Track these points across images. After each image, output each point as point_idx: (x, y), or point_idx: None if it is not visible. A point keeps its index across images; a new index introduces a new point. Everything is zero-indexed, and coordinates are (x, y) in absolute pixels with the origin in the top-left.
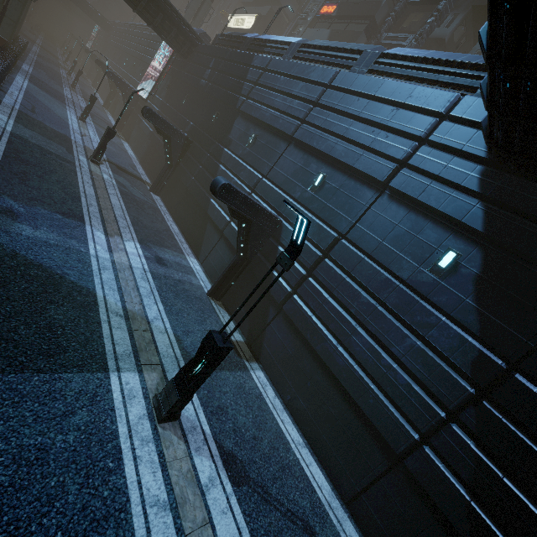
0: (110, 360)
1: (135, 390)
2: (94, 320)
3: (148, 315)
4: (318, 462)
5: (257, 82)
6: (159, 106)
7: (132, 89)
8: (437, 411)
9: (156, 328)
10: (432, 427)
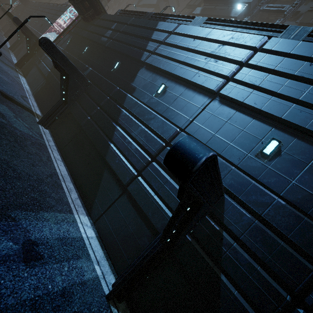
0: None
1: None
2: None
3: None
4: None
5: (163, 42)
6: None
7: (37, 37)
8: None
9: None
10: None
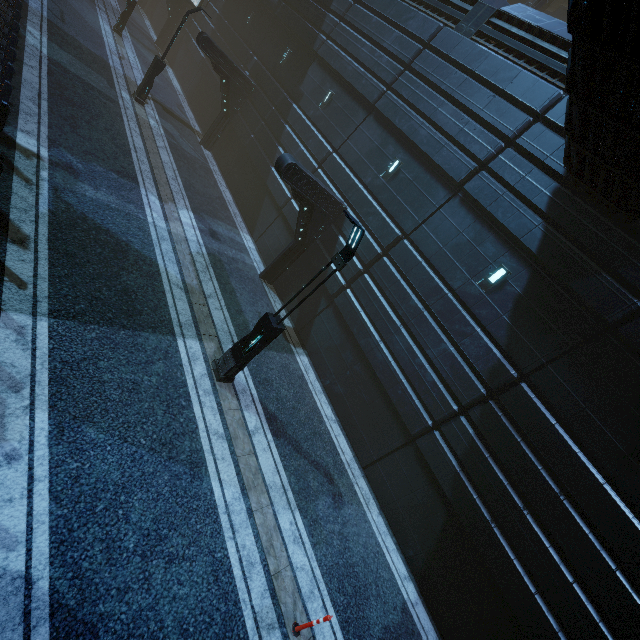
0: (176, 326)
1: (197, 354)
2: (159, 289)
3: (204, 291)
4: (345, 436)
5: (343, 17)
6: (214, 23)
7: None
8: (452, 405)
9: (212, 304)
10: (445, 417)
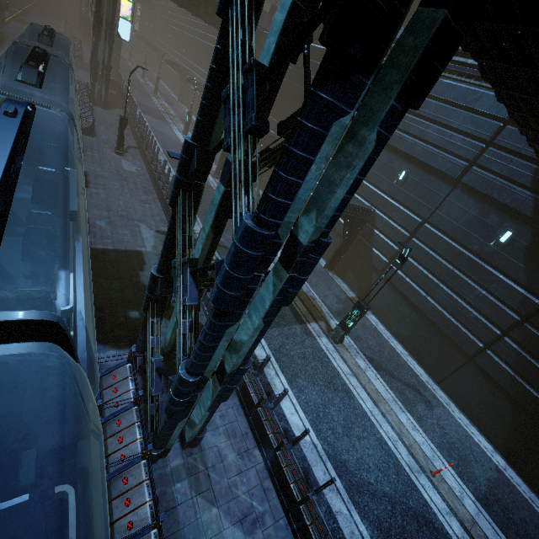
0: (303, 317)
1: (319, 330)
2: None
3: (303, 290)
4: (418, 363)
5: None
6: None
7: None
8: (495, 331)
9: (311, 297)
10: (492, 340)
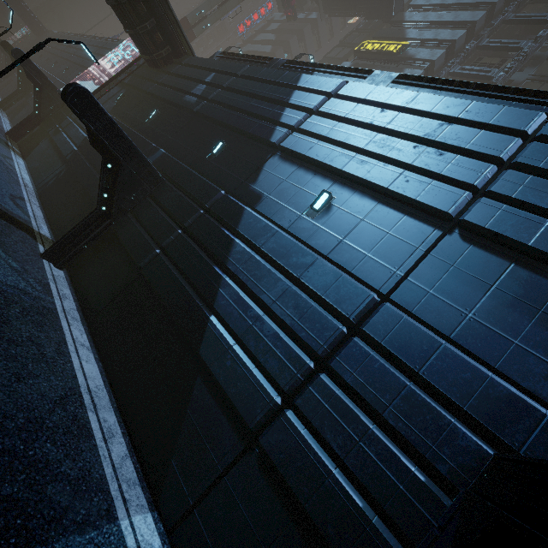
0: None
1: None
2: None
3: None
4: None
5: (315, 110)
6: None
7: (56, 88)
8: None
9: None
10: None
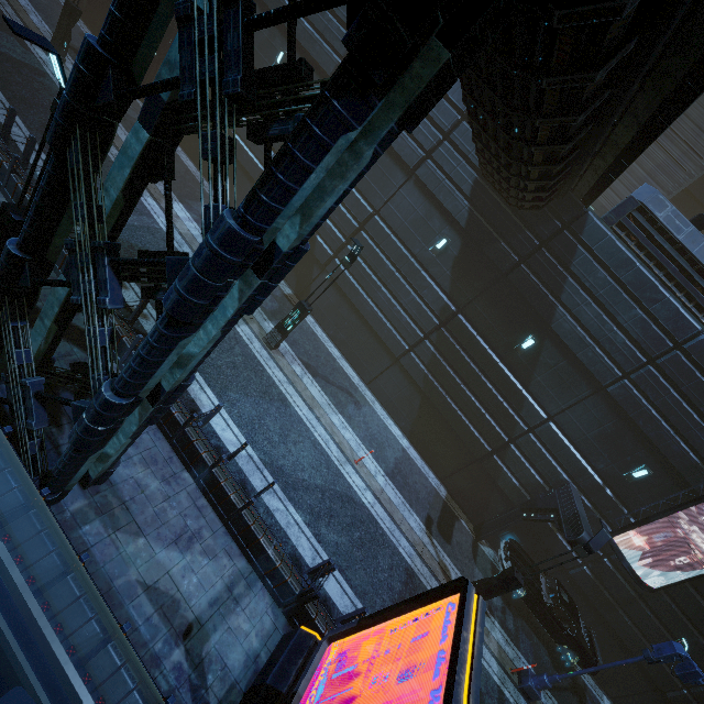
0: None
1: (251, 335)
2: None
3: None
4: (351, 367)
5: None
6: None
7: None
8: (420, 335)
9: None
10: (416, 343)
